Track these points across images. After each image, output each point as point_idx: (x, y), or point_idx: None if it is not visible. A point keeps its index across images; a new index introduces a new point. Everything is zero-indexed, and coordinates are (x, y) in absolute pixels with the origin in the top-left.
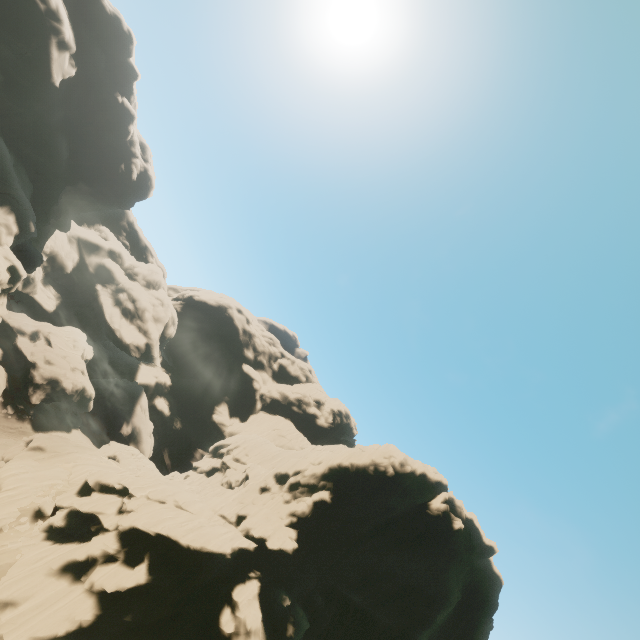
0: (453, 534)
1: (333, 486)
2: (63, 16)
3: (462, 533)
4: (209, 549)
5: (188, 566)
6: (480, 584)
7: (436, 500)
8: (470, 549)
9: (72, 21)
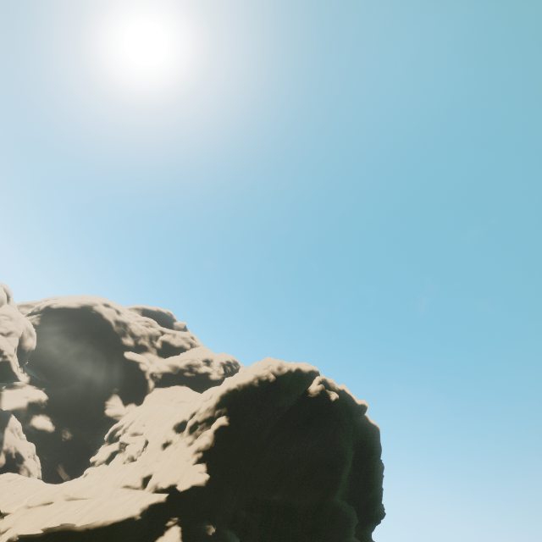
0: (333, 405)
1: (227, 410)
2: None
3: (339, 402)
4: (113, 520)
5: None
6: (365, 438)
7: (313, 384)
8: (349, 413)
9: None
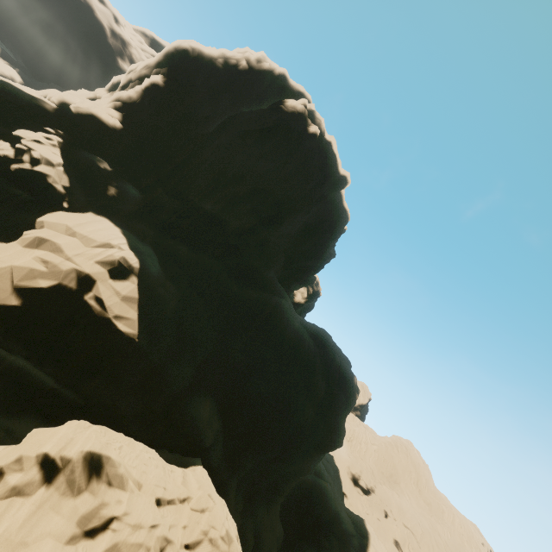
0: (307, 139)
1: (167, 70)
2: None
3: (317, 142)
4: None
5: None
6: (330, 216)
7: (293, 100)
8: (324, 171)
9: None
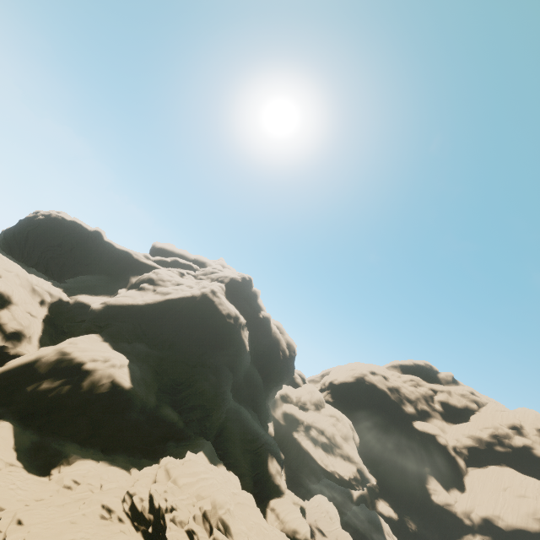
0: None
1: None
2: (238, 313)
3: None
4: None
5: None
6: None
7: None
8: None
9: (233, 305)
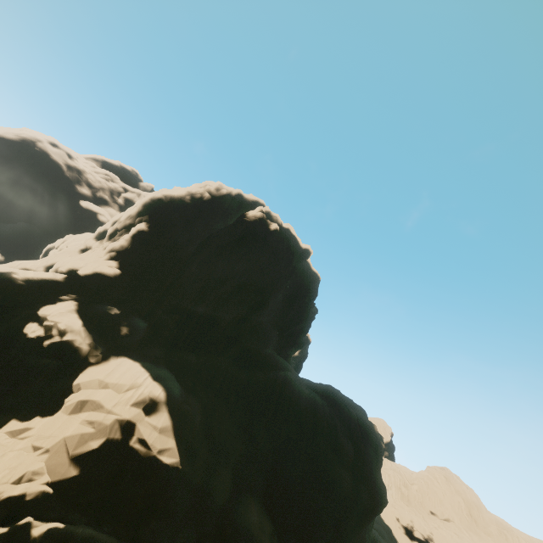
0: (271, 235)
1: (149, 217)
2: None
3: (279, 234)
4: None
5: None
6: (304, 282)
7: (252, 210)
8: (290, 251)
9: None
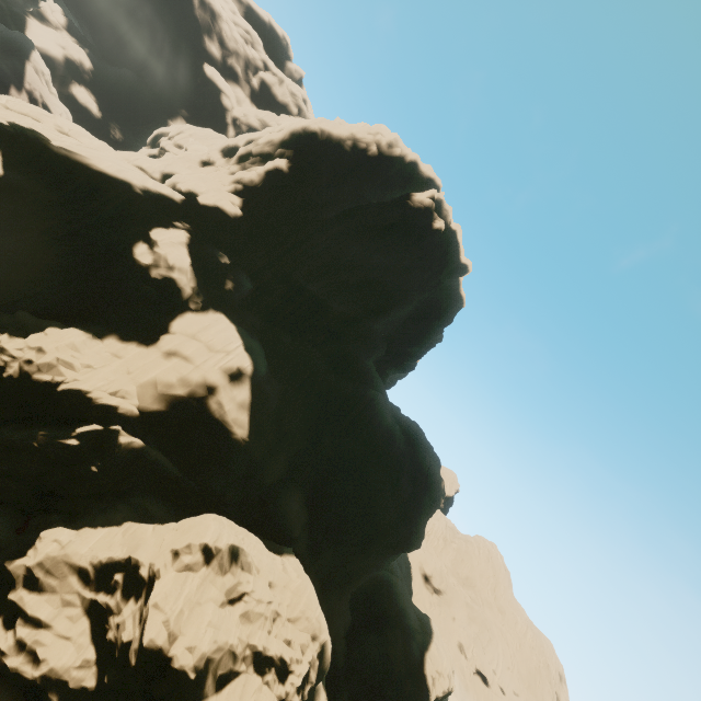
0: (430, 234)
1: (293, 154)
2: None
3: (441, 236)
4: (103, 170)
5: (75, 185)
6: (442, 302)
7: (422, 193)
8: (444, 261)
9: None
